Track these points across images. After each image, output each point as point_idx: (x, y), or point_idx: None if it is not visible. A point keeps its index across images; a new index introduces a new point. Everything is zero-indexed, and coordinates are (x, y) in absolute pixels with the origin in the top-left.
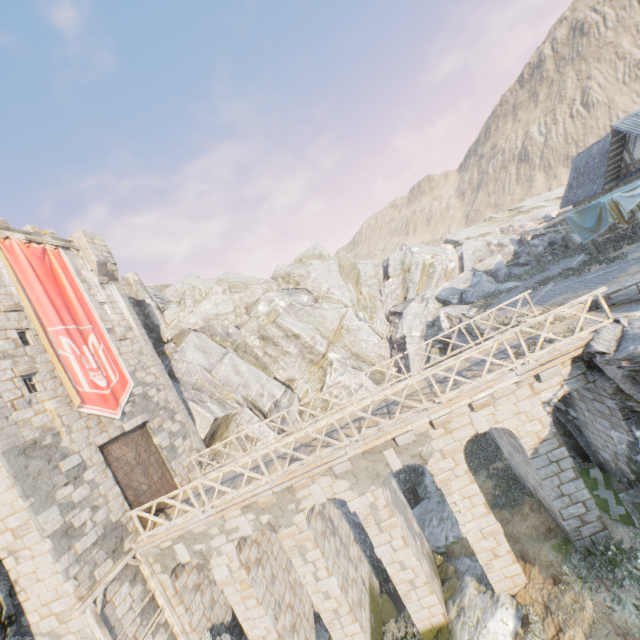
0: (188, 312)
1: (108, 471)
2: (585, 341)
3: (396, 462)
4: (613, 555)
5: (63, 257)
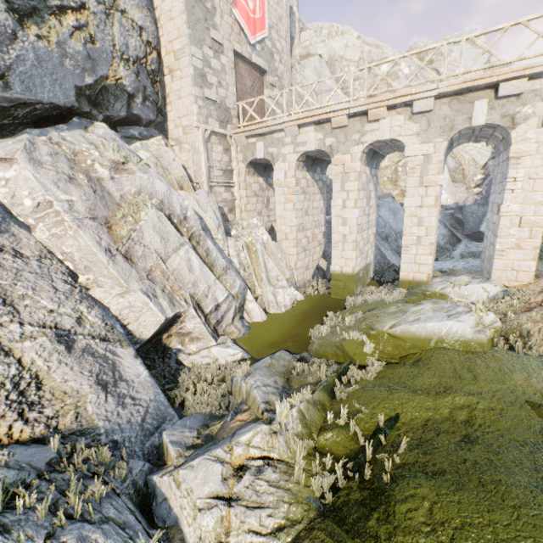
0: (320, 40)
1: (233, 72)
2: None
3: (481, 117)
4: None
5: None
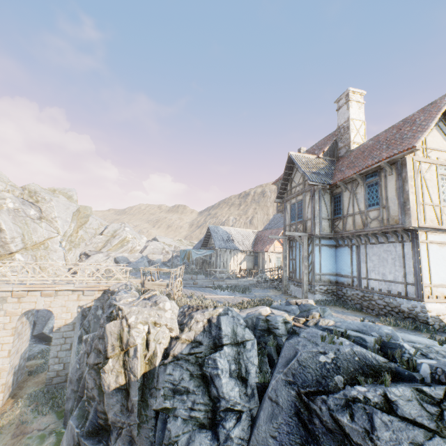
0: None
1: None
2: (112, 285)
3: None
4: (58, 394)
5: None
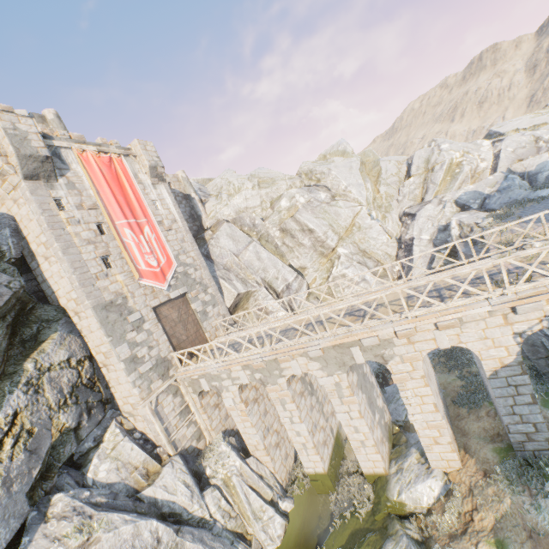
0: (223, 205)
1: (159, 325)
2: None
3: (360, 358)
4: None
5: (124, 163)
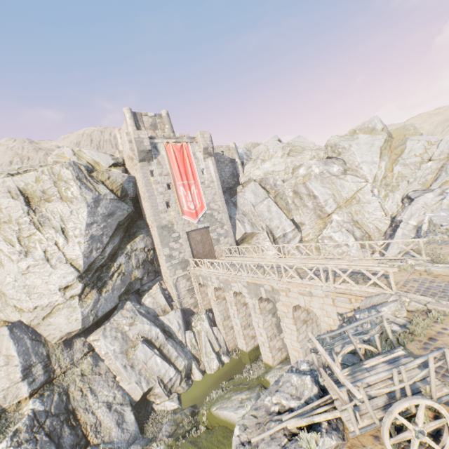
0: (256, 168)
1: (188, 241)
2: (368, 295)
3: (264, 294)
4: None
5: (189, 147)
